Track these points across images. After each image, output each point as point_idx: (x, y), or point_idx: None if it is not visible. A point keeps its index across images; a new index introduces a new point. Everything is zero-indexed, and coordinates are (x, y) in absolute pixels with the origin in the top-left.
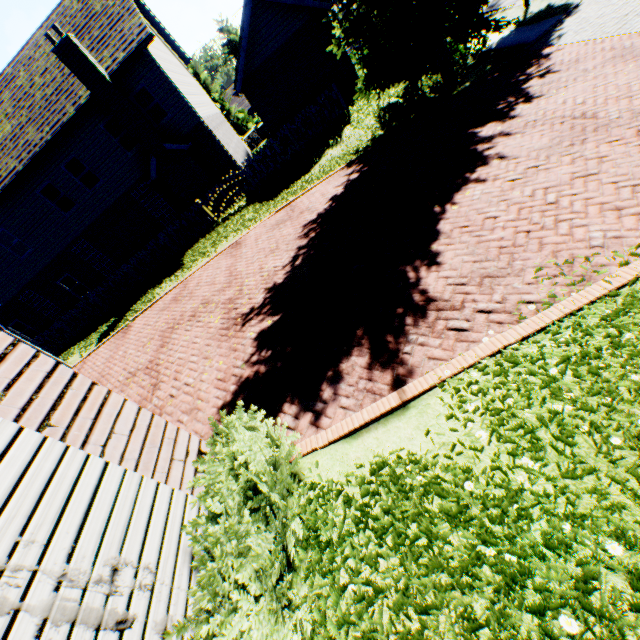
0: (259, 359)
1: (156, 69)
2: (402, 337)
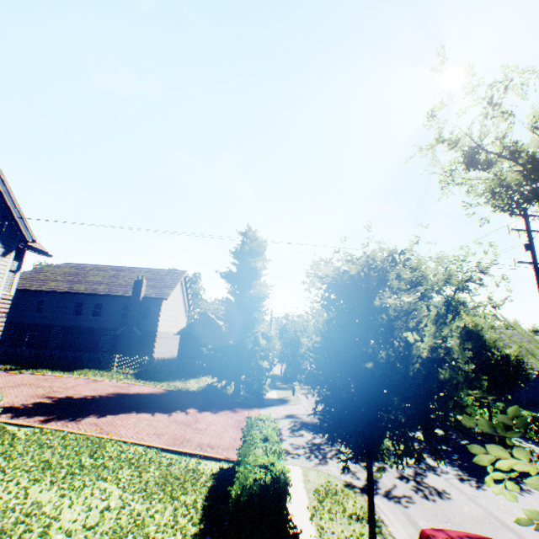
0: (27, 405)
1: (160, 306)
2: (59, 420)
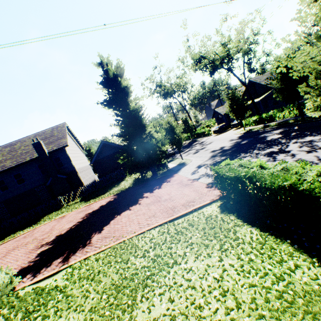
0: (34, 260)
1: (65, 153)
2: (75, 253)
